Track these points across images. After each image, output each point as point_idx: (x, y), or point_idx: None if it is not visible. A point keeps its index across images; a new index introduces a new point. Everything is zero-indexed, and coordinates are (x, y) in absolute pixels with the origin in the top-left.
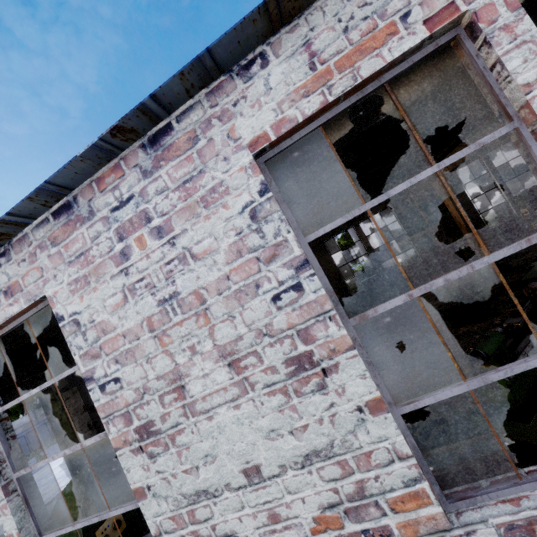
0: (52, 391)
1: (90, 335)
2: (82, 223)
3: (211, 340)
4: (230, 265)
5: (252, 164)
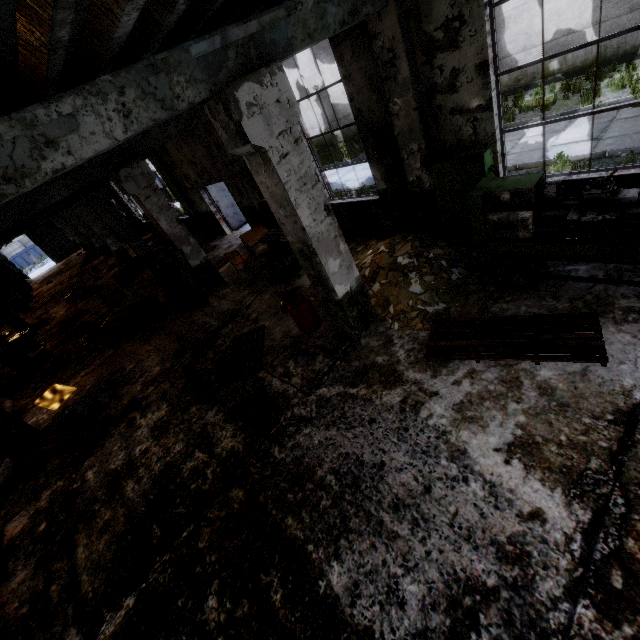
0: (31, 232)
1: None
2: None
3: None
4: None
5: None
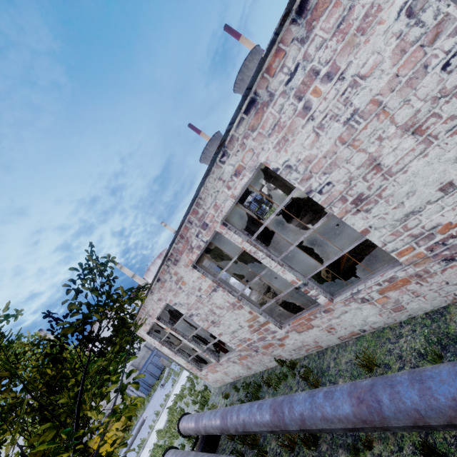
0: (211, 254)
1: (300, 169)
2: (267, 106)
3: (393, 125)
4: (396, 66)
5: None
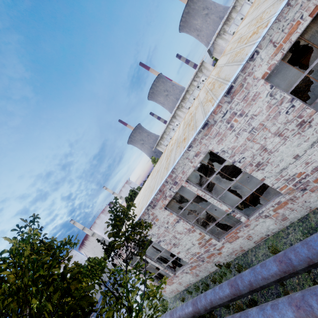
0: None
1: (229, 152)
2: (213, 126)
3: (270, 133)
4: (268, 112)
5: (264, 82)
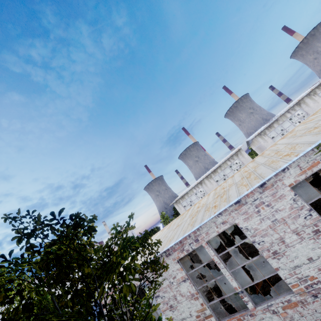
0: None
1: (252, 231)
2: (244, 205)
3: (289, 229)
4: (290, 211)
5: (290, 189)
